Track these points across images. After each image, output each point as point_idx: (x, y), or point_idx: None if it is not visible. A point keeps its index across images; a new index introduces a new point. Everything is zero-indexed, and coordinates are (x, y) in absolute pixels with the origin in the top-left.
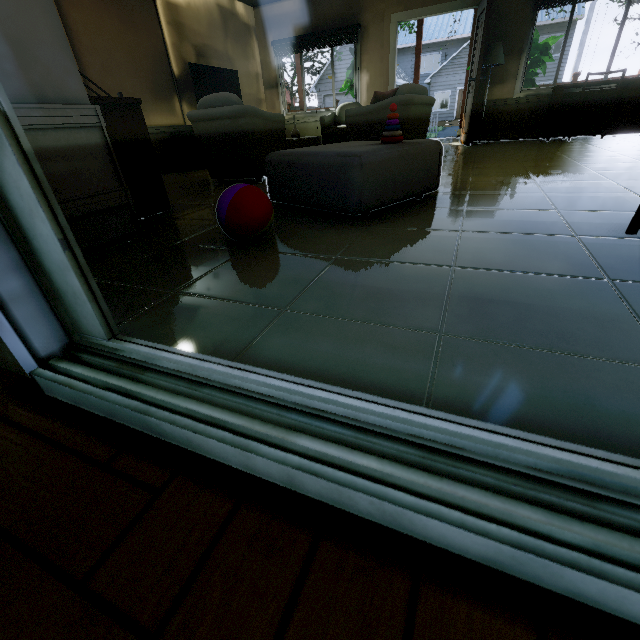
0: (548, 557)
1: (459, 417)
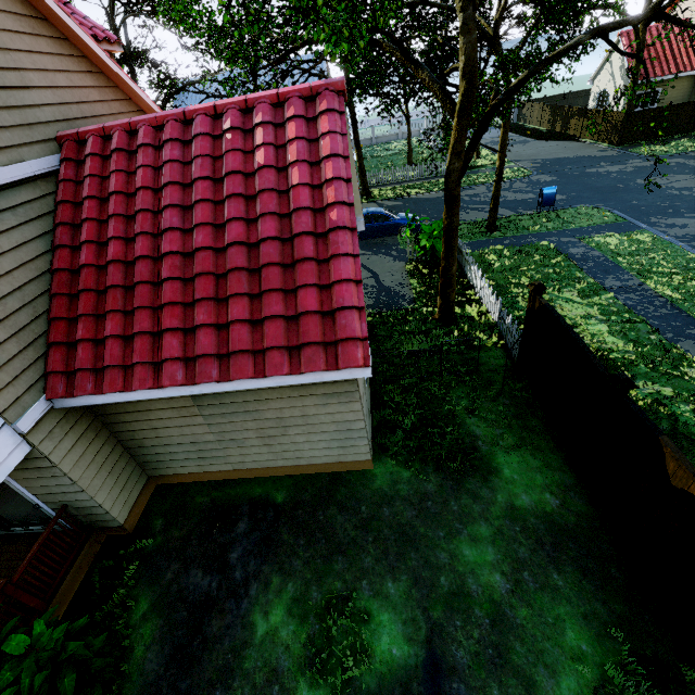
0: None
1: None
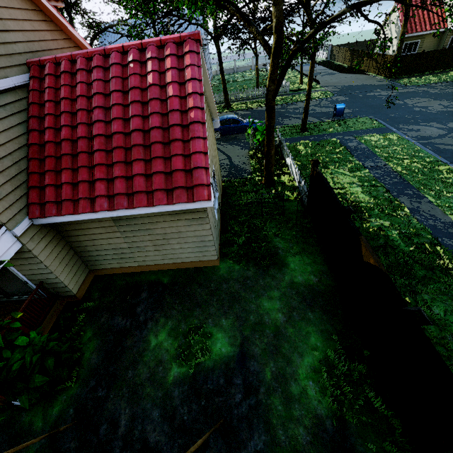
0: None
1: None
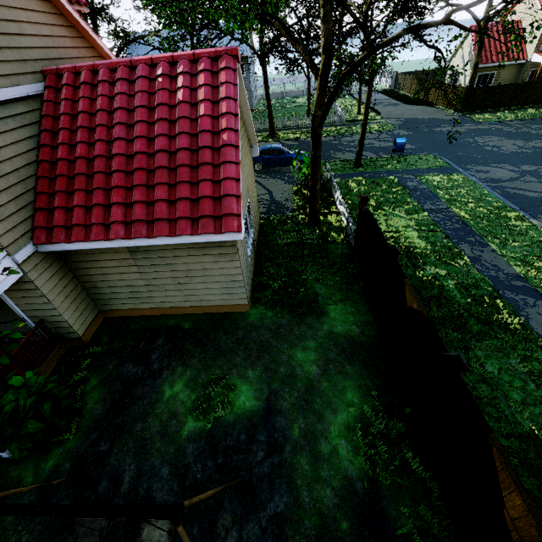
0: None
1: None
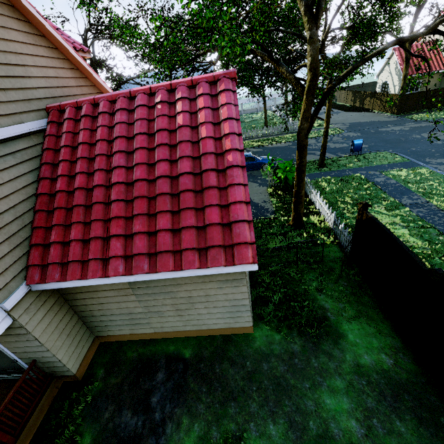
0: None
1: None
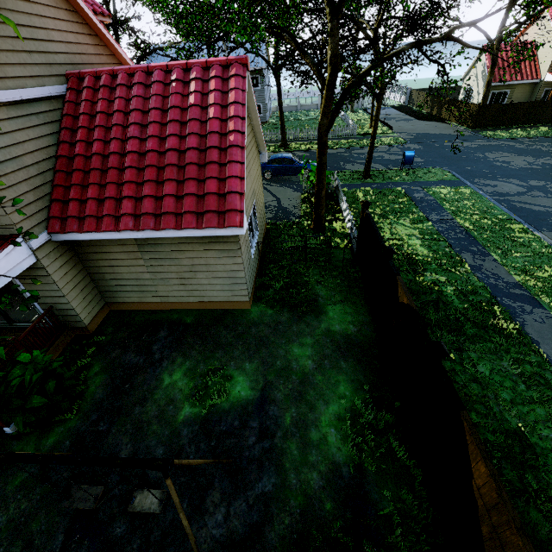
0: (1, 326)
1: (1, 321)
